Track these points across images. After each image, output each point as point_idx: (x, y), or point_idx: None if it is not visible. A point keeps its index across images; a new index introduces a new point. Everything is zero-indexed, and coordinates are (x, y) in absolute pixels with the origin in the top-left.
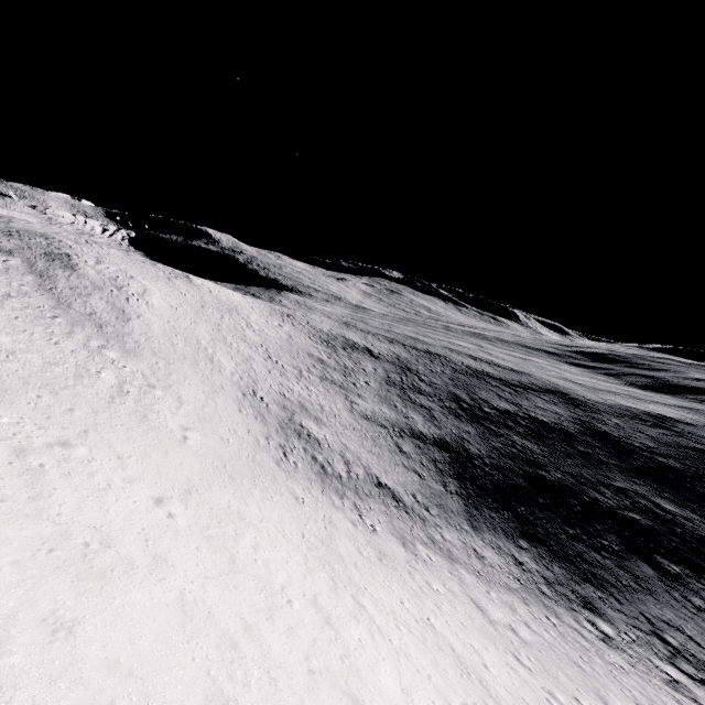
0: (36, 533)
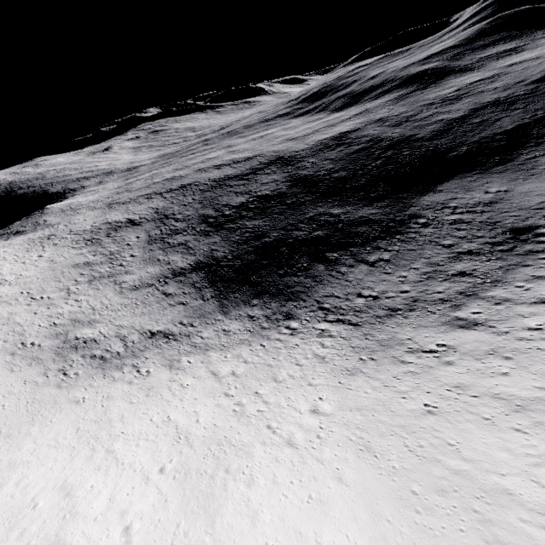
0: None
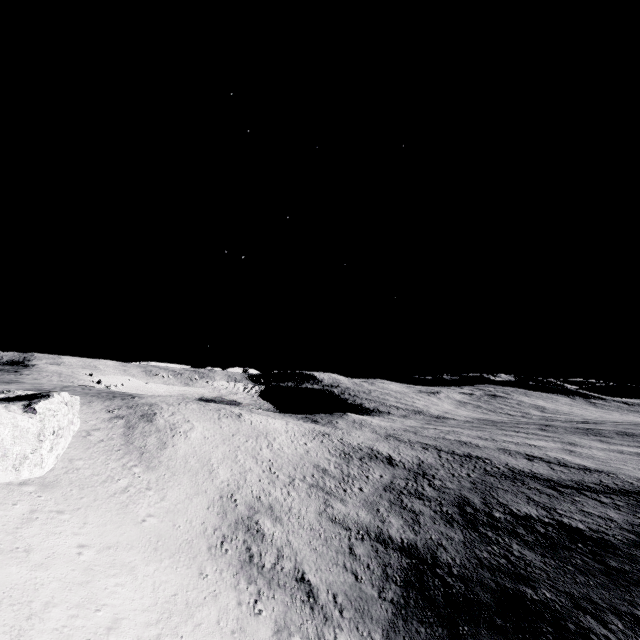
0: (2, 538)
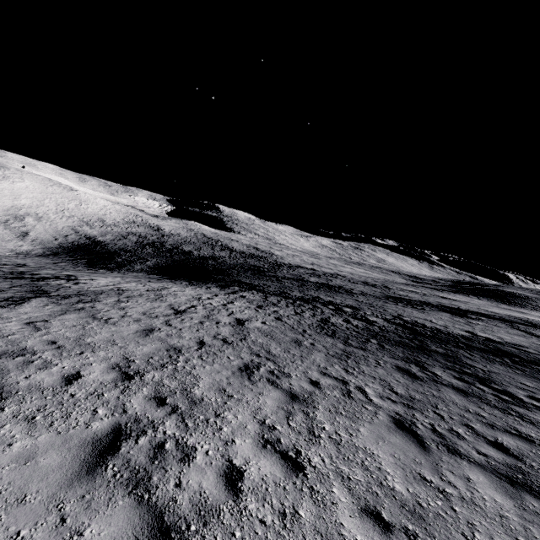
0: None
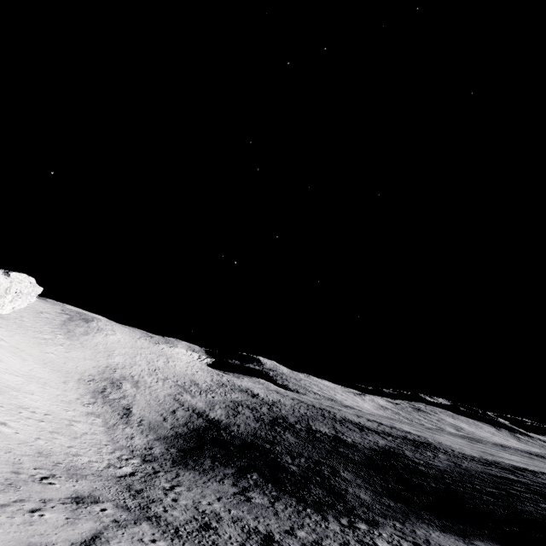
0: None
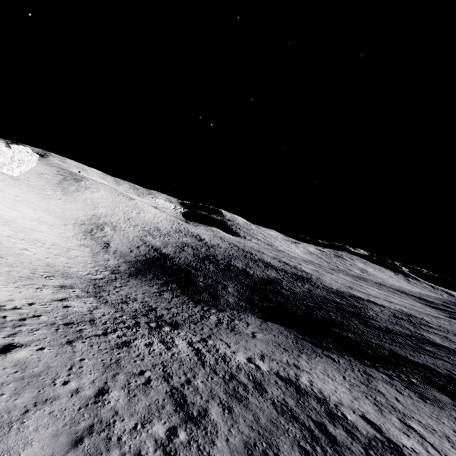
0: None
